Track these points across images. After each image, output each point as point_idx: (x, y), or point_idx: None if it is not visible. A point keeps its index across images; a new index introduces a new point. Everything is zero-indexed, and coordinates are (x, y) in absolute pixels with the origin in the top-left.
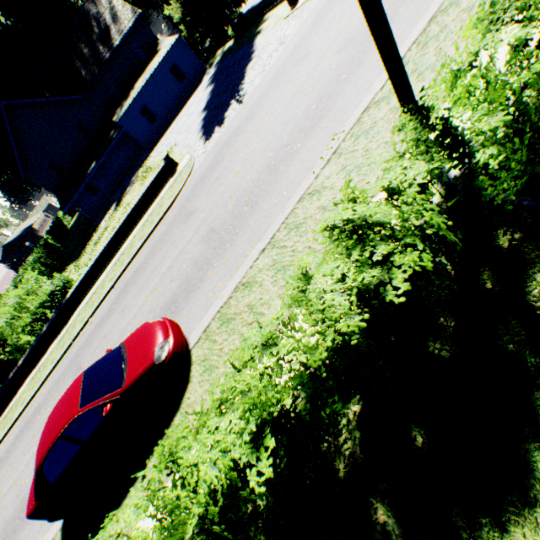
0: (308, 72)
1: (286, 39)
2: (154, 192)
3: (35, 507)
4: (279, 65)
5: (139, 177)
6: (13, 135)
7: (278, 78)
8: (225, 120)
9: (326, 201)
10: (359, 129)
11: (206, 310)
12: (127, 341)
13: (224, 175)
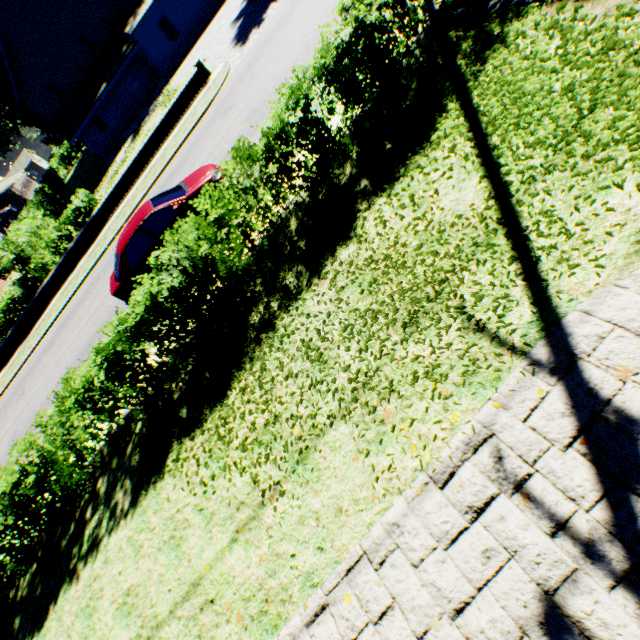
0: None
1: None
2: (185, 105)
3: (120, 286)
4: None
5: (160, 104)
6: (2, 41)
7: None
8: (264, 21)
9: None
10: None
11: None
12: (184, 180)
13: (264, 68)
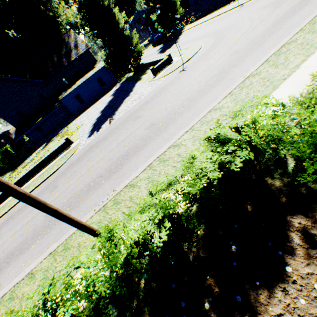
0: (133, 130)
1: (142, 96)
2: (55, 155)
3: None
4: (131, 112)
5: (62, 133)
6: (0, 93)
7: (126, 121)
8: (100, 129)
9: (83, 240)
10: (117, 198)
11: (15, 276)
12: None
13: (78, 172)
